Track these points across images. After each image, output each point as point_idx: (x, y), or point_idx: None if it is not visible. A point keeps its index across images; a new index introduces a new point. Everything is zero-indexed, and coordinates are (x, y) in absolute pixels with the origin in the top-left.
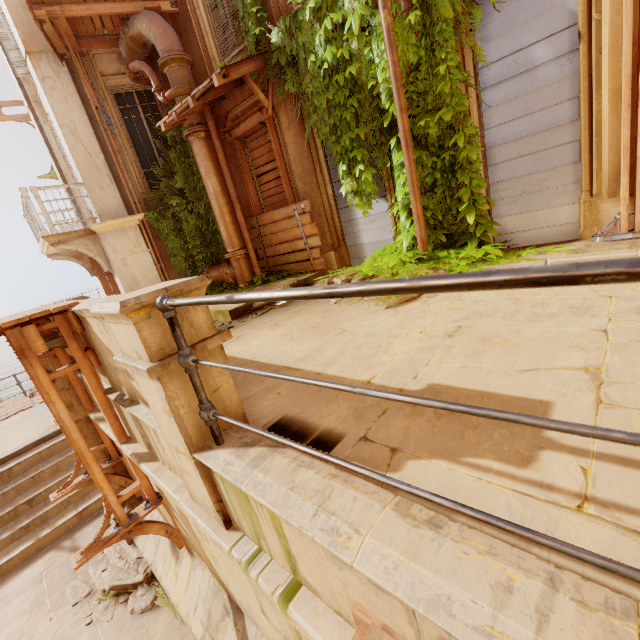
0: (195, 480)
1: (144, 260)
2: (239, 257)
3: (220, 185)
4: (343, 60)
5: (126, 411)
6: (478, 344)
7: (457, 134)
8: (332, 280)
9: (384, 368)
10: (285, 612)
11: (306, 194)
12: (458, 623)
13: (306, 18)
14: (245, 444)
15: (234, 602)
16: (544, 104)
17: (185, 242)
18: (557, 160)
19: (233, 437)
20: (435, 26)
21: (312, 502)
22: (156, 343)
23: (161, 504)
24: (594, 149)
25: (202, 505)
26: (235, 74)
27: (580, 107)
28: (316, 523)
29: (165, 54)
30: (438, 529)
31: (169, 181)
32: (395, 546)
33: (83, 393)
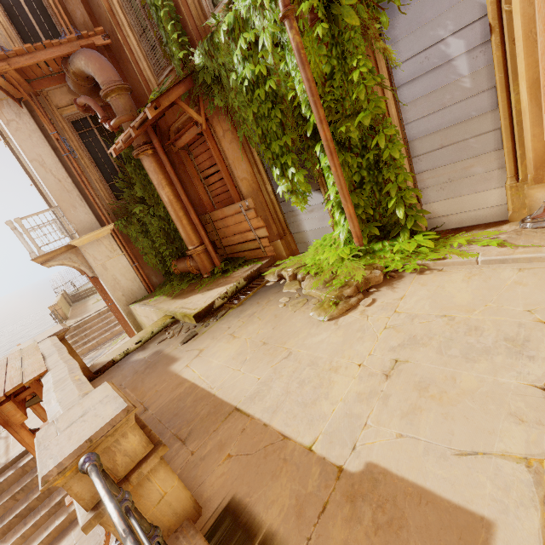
0: None
1: (120, 262)
2: (199, 252)
3: (172, 193)
4: (262, 75)
5: None
6: (414, 395)
7: (378, 134)
8: (281, 272)
9: (325, 426)
10: None
11: (248, 192)
12: None
13: (222, 40)
14: None
15: None
16: (461, 96)
17: (153, 241)
18: (479, 148)
19: None
20: (343, 35)
21: None
22: (89, 491)
23: None
24: (516, 137)
25: None
26: (166, 102)
27: (498, 97)
28: None
29: (104, 87)
30: None
31: (130, 191)
32: None
33: None
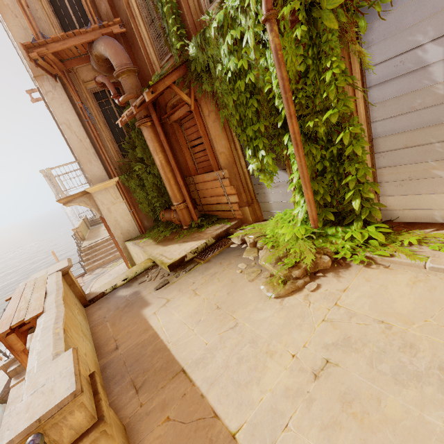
0: None
1: (121, 208)
2: (181, 208)
3: (164, 158)
4: (243, 68)
5: None
6: (337, 407)
7: (344, 130)
8: (244, 237)
9: (251, 414)
10: None
11: (225, 164)
12: None
13: (212, 35)
14: None
15: None
16: (432, 102)
17: (147, 193)
18: None
19: None
20: (321, 37)
21: None
22: None
23: None
24: None
25: None
26: (162, 87)
27: None
28: None
29: (117, 69)
30: None
31: (133, 152)
32: None
33: None
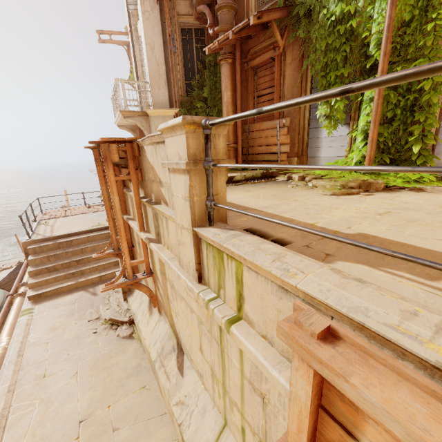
0: (187, 248)
1: None
2: (230, 149)
3: (232, 97)
4: (348, 14)
5: (150, 210)
6: (403, 221)
7: (425, 81)
8: (291, 175)
9: (325, 220)
10: (228, 329)
11: (289, 113)
12: (371, 320)
13: None
14: (227, 228)
15: (180, 345)
16: None
17: None
18: None
19: (219, 225)
20: None
21: (271, 256)
22: (193, 150)
23: (151, 277)
24: None
25: (185, 267)
26: (265, 18)
27: None
28: (273, 265)
29: (221, 2)
30: (362, 283)
31: (199, 91)
32: (329, 282)
33: (123, 202)
